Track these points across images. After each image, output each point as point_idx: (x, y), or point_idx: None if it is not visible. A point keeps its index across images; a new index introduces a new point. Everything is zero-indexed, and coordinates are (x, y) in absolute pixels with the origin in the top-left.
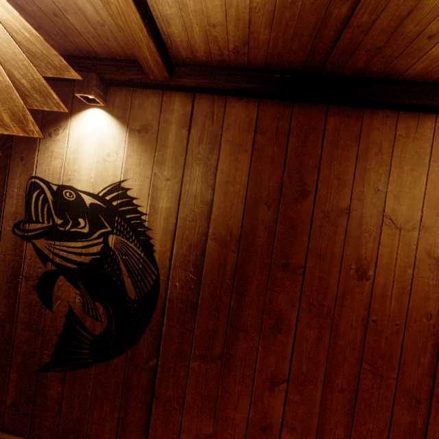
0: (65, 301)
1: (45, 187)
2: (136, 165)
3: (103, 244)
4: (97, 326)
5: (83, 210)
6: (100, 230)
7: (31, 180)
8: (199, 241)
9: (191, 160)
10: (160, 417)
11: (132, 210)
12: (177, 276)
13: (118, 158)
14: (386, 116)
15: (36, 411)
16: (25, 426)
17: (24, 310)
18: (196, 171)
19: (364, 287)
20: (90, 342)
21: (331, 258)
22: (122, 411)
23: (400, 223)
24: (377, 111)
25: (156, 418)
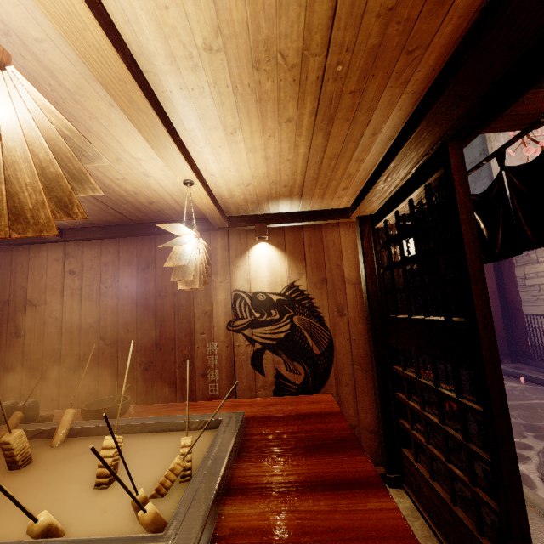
0: None
1: None
2: None
3: None
4: None
5: None
6: None
7: None
8: None
9: None
10: None
11: None
12: None
13: None
14: (24, 248)
15: None
16: None
17: None
18: None
19: (20, 341)
20: None
21: (2, 329)
22: None
23: (36, 303)
24: (20, 246)
25: None
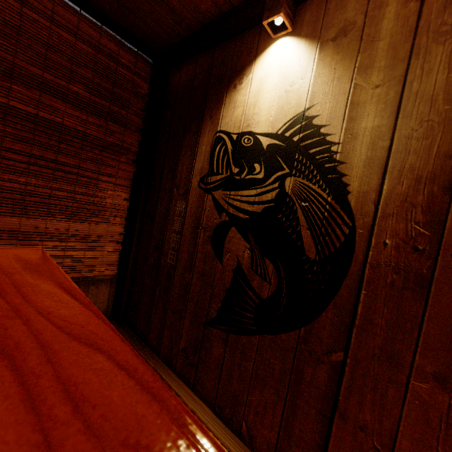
0: (234, 254)
1: (226, 139)
2: (328, 83)
3: (279, 189)
4: (265, 287)
5: (259, 154)
6: (276, 174)
7: (216, 135)
8: (440, 169)
9: (424, 43)
10: (344, 447)
11: (318, 142)
12: (388, 229)
13: (303, 83)
14: None
15: (200, 365)
16: (190, 377)
17: (200, 260)
18: (436, 55)
19: None
20: (255, 305)
21: None
22: (287, 408)
23: None
24: None
25: (338, 446)
